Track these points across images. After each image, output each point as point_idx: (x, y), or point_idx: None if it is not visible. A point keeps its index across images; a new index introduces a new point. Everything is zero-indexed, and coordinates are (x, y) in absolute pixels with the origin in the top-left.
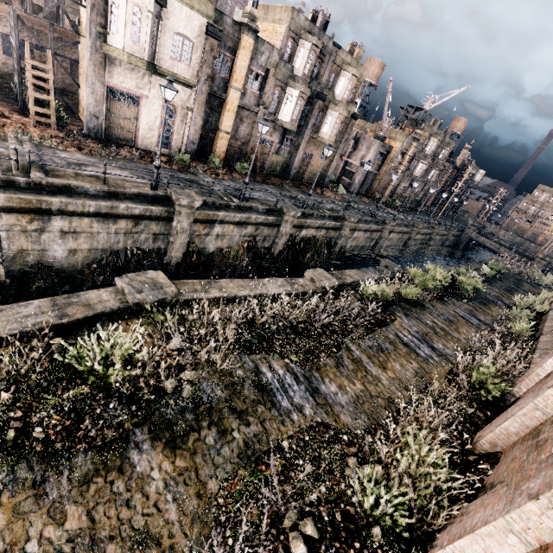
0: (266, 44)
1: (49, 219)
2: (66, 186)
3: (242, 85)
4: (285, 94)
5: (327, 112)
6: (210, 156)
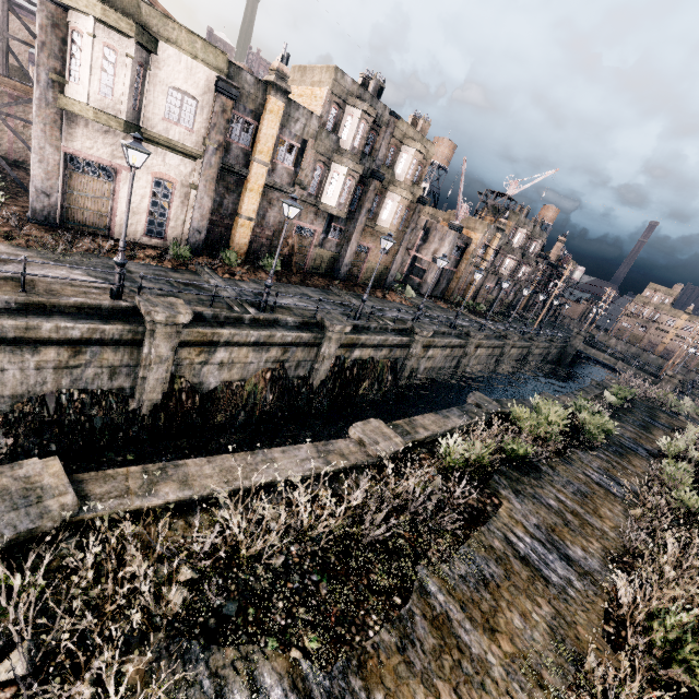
0: (302, 109)
1: None
2: None
3: (269, 159)
4: (329, 172)
5: (386, 195)
6: (223, 249)
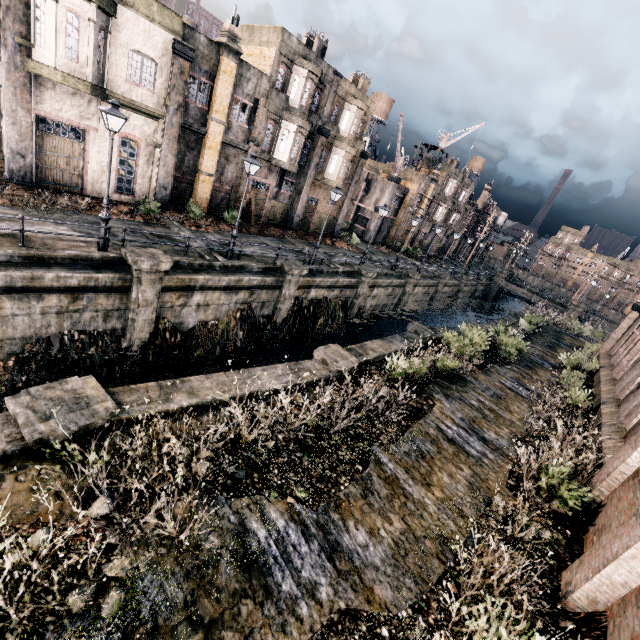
0: (253, 69)
1: None
2: None
3: (225, 118)
4: (280, 129)
5: (331, 150)
6: (188, 204)
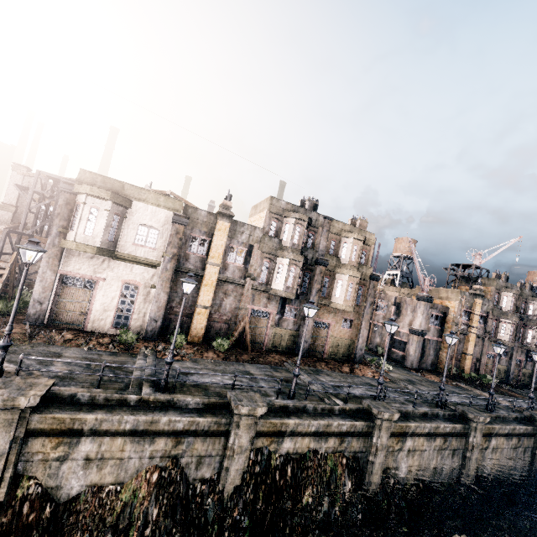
0: (246, 225)
1: None
2: None
3: (220, 261)
4: (276, 264)
5: (335, 277)
6: (171, 333)
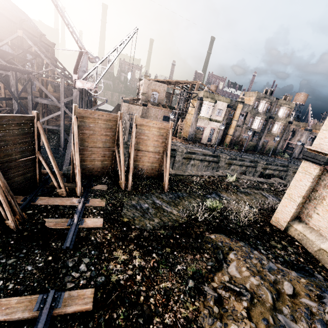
0: (247, 105)
1: (190, 161)
2: (195, 152)
3: (237, 119)
4: (254, 119)
5: (274, 123)
6: (225, 144)
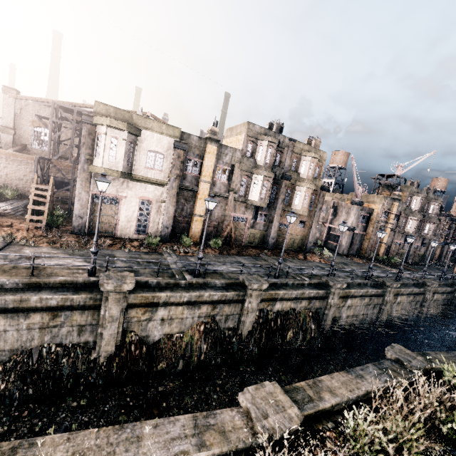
0: (229, 148)
1: None
2: None
3: (210, 179)
4: (252, 180)
5: (295, 189)
6: (181, 237)
